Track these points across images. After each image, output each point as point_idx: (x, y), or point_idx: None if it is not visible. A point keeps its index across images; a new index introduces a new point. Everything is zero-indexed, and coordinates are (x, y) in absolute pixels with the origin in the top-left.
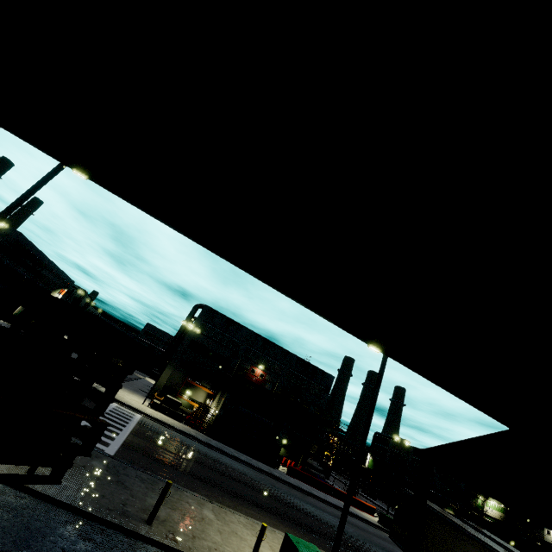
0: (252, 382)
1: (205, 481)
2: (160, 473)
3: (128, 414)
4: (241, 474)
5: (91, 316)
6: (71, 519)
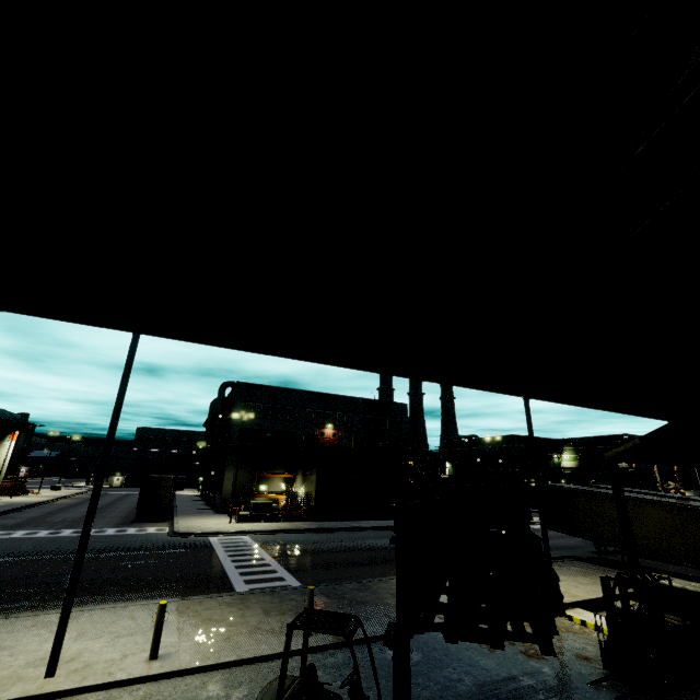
0: (330, 446)
1: (377, 563)
2: (348, 577)
3: (238, 541)
4: (382, 541)
5: (543, 488)
6: (380, 647)
